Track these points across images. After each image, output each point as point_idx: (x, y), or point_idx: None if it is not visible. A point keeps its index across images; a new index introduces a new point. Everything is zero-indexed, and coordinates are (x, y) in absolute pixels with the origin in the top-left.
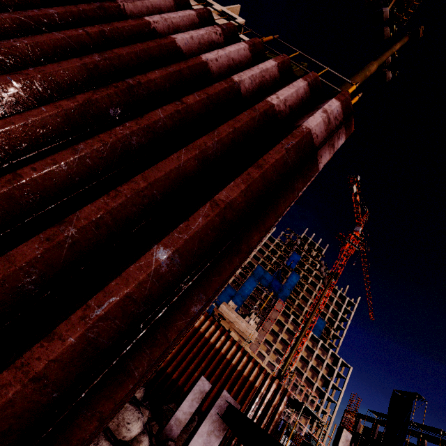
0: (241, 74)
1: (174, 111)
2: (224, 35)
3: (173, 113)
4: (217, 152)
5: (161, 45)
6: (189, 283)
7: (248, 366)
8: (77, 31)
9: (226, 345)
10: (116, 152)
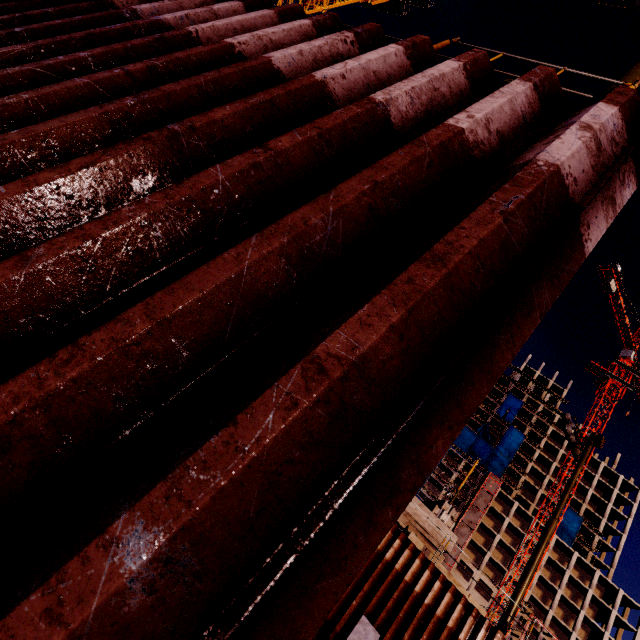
0: (390, 88)
1: (248, 165)
2: (359, 43)
3: (245, 170)
4: (334, 236)
5: (245, 70)
6: (229, 633)
7: (443, 599)
8: (112, 71)
9: (403, 557)
10: (117, 257)
